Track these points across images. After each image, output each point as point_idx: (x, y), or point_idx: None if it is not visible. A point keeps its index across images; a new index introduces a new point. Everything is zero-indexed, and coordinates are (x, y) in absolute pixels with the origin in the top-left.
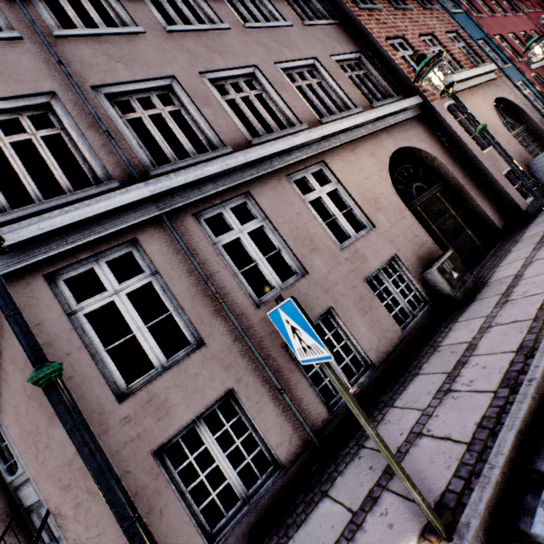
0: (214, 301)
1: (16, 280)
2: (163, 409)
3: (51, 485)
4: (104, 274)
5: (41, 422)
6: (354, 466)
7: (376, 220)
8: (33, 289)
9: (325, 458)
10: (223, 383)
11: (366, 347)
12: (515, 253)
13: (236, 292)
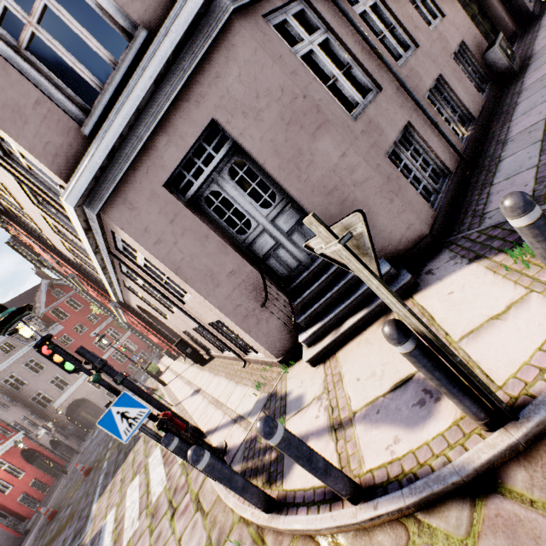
0: (374, 58)
1: (247, 18)
2: (379, 129)
3: (315, 197)
4: (296, 27)
5: (302, 143)
6: (510, 144)
7: (443, 10)
8: (261, 27)
9: (472, 166)
10: (403, 117)
11: (467, 106)
12: (545, 32)
13: (384, 53)
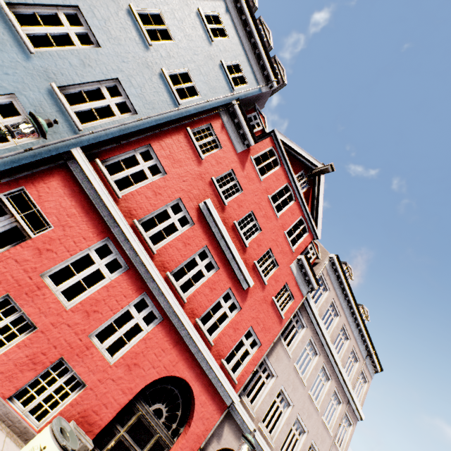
0: None
1: None
2: None
3: None
4: None
5: None
6: None
7: None
8: None
9: None
10: None
11: None
12: None
13: None
